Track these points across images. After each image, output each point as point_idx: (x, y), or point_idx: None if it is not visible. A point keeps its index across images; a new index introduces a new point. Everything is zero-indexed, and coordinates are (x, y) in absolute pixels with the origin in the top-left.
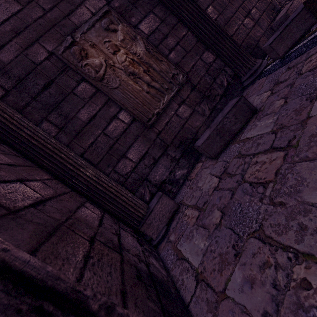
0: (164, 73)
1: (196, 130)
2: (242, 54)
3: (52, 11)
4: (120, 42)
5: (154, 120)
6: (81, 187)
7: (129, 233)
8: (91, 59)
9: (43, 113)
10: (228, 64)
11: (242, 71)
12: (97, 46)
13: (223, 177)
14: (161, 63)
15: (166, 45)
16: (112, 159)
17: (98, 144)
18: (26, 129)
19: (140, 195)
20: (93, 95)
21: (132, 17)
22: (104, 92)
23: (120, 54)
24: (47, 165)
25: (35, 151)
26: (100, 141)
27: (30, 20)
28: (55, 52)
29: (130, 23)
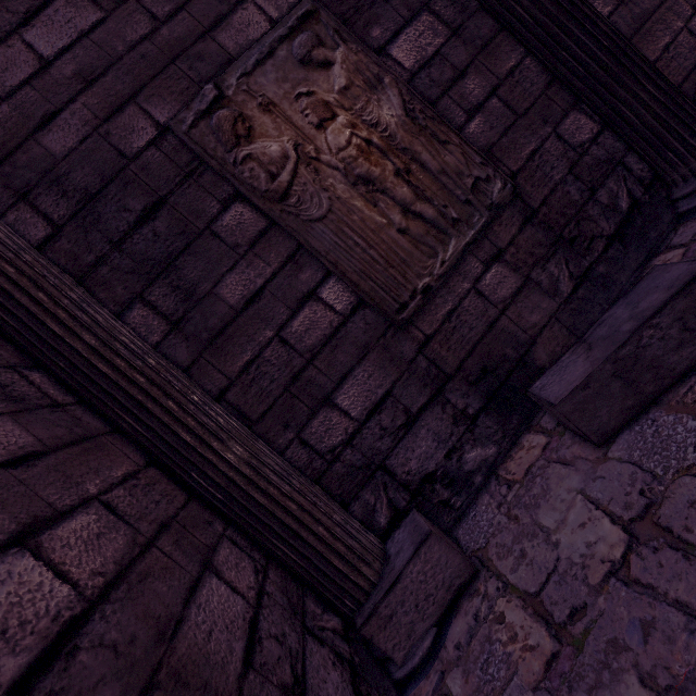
0: (452, 176)
1: (529, 336)
2: (691, 117)
3: (173, 20)
4: (338, 94)
5: (416, 307)
6: (211, 494)
7: (330, 648)
8: (260, 143)
9: (135, 282)
10: (636, 147)
11: (682, 166)
12: (277, 108)
13: (643, 535)
14: (444, 148)
15: (461, 99)
16: (297, 408)
17: (265, 367)
18: (86, 330)
19: (365, 511)
20: (259, 238)
21: (373, 26)
22: (288, 229)
23: (336, 128)
24: (132, 429)
25: (105, 392)
26: (270, 360)
27: (120, 47)
28: (173, 126)
29: (367, 41)
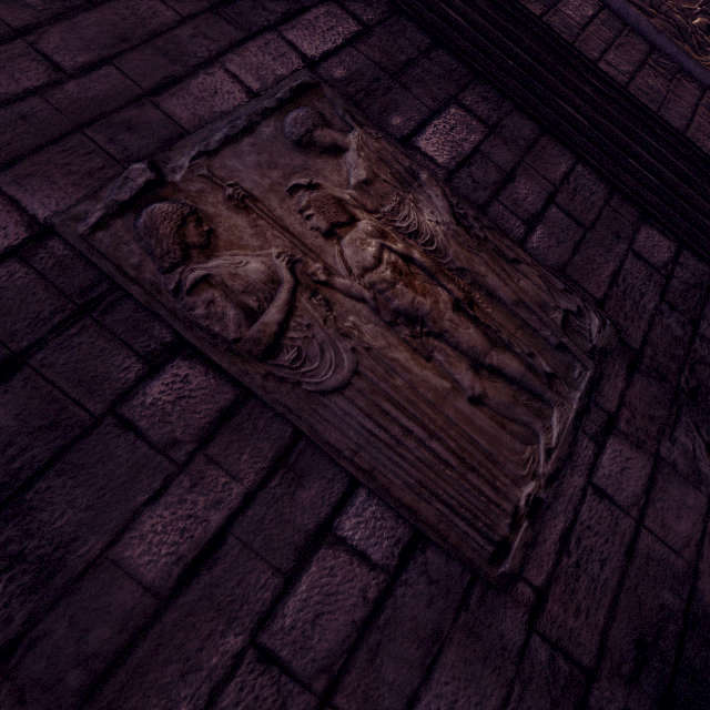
0: (533, 308)
1: (687, 561)
2: None
3: (89, 74)
4: (355, 190)
5: (524, 547)
6: None
7: None
8: (227, 257)
9: None
10: None
11: None
12: (259, 205)
13: None
14: (514, 269)
15: (514, 205)
16: None
17: None
18: None
19: None
20: (219, 424)
21: (392, 112)
22: (278, 408)
23: (357, 237)
24: None
25: None
26: None
27: None
28: (59, 225)
29: (385, 128)
